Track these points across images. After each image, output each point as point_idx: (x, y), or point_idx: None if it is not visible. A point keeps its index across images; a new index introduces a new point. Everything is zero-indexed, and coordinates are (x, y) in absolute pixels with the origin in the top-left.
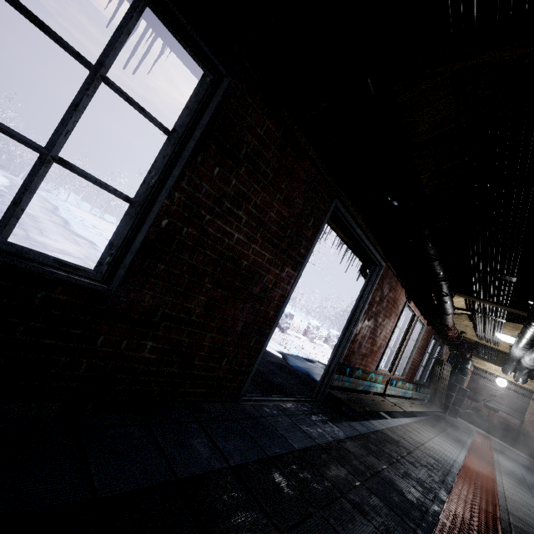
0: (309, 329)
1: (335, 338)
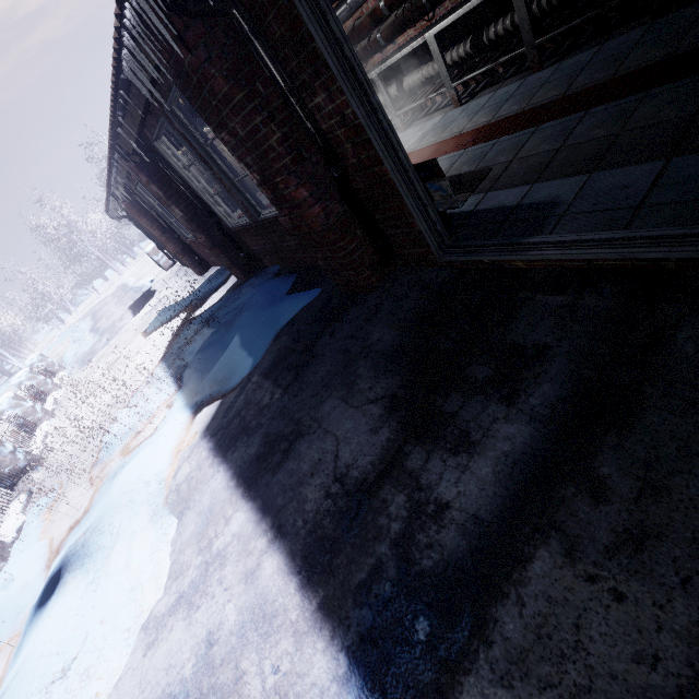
0: (22, 415)
1: (38, 376)
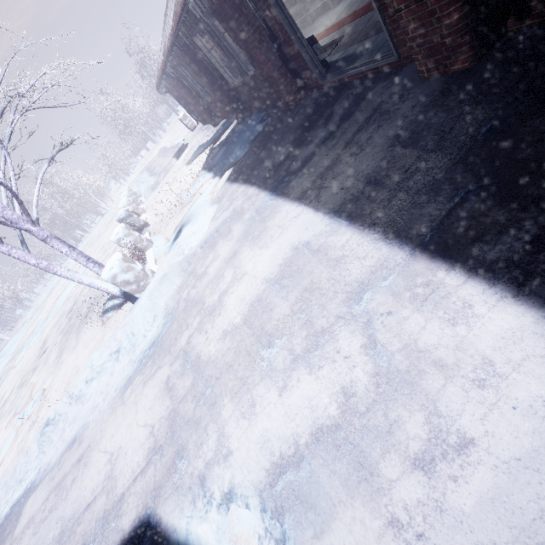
0: (133, 209)
1: (132, 195)
